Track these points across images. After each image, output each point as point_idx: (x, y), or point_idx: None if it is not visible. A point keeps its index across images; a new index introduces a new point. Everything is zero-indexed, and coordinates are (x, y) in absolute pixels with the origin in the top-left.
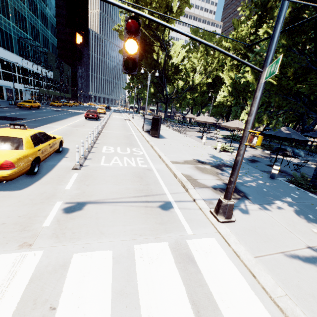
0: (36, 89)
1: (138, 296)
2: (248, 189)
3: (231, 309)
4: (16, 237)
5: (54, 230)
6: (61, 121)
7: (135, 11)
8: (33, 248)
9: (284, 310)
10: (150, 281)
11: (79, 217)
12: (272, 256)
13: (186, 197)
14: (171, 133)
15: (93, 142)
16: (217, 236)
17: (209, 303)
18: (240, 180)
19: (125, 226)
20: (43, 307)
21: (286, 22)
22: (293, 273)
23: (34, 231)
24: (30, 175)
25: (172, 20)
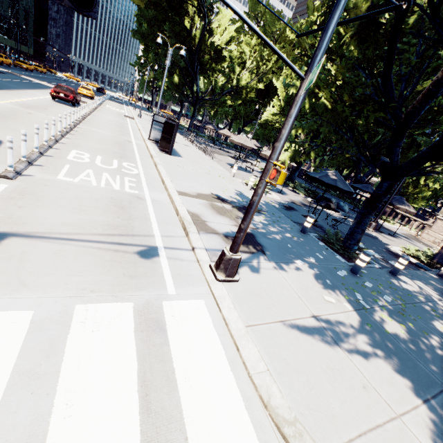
0: None
1: (58, 377)
2: (270, 242)
3: (193, 389)
4: None
5: None
6: (0, 91)
7: None
8: None
9: (258, 388)
10: (86, 356)
11: None
12: (268, 326)
13: (184, 243)
14: (192, 151)
15: (55, 140)
16: (208, 298)
17: (166, 384)
18: (264, 230)
19: (70, 276)
20: None
21: (361, 21)
22: (286, 345)
23: None
24: None
25: None
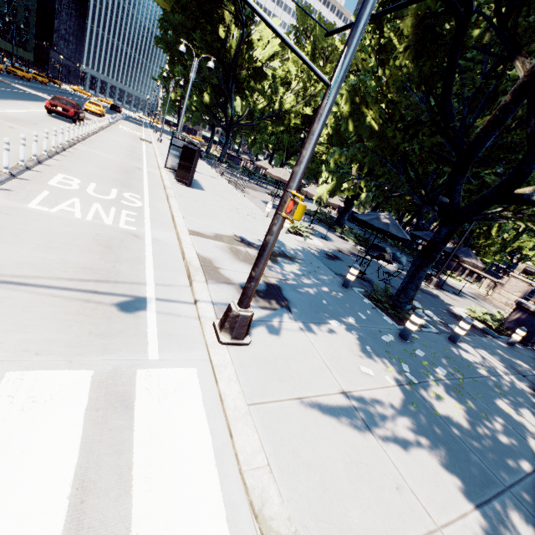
0: None
1: None
2: (300, 297)
3: (155, 493)
4: None
5: None
6: None
7: None
8: None
9: (249, 491)
10: (2, 444)
11: None
12: (279, 404)
13: (185, 295)
14: (219, 185)
15: (37, 161)
16: (204, 365)
17: (116, 485)
18: (294, 282)
19: (9, 332)
20: None
21: (416, 30)
22: (299, 430)
23: None
24: None
25: None
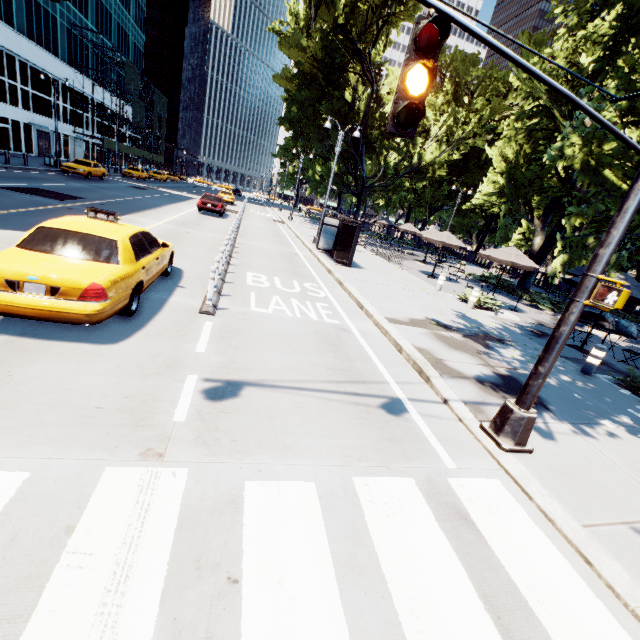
0: (98, 138)
1: (382, 575)
2: (545, 390)
3: (557, 619)
4: (131, 438)
5: (196, 430)
6: (152, 210)
7: (436, 6)
8: (167, 462)
9: None
10: (398, 549)
11: (236, 411)
12: (614, 528)
13: (429, 393)
14: (370, 259)
15: (227, 262)
16: (502, 476)
17: (515, 604)
18: (525, 371)
19: (326, 437)
20: (216, 577)
21: None
22: None
23: (160, 428)
24: (124, 315)
25: (397, 21)
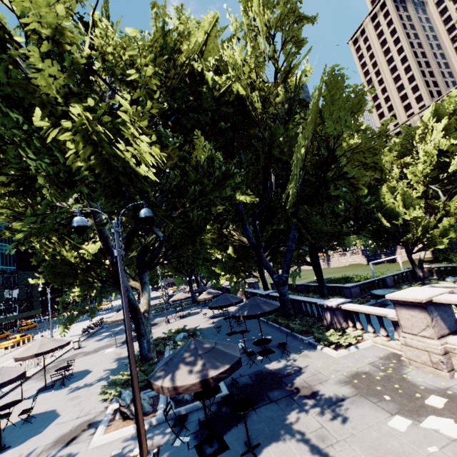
0: None
1: None
2: None
3: None
4: None
5: None
6: None
7: None
8: None
9: None
10: None
11: None
12: None
13: None
14: None
15: None
16: None
17: None
18: None
19: None
20: None
21: None
22: None
23: None
24: None
25: None
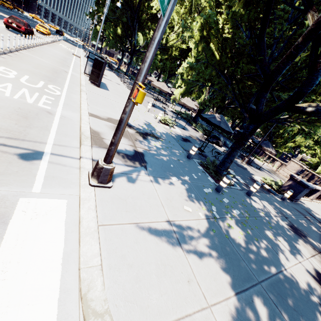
0: None
1: None
2: (156, 161)
3: (6, 282)
4: None
5: None
6: None
7: None
8: None
9: (81, 281)
10: None
11: None
12: (121, 226)
13: (74, 153)
14: (121, 89)
15: None
16: (74, 198)
17: None
18: (155, 152)
19: None
20: None
21: None
22: (131, 243)
23: None
24: None
25: None
